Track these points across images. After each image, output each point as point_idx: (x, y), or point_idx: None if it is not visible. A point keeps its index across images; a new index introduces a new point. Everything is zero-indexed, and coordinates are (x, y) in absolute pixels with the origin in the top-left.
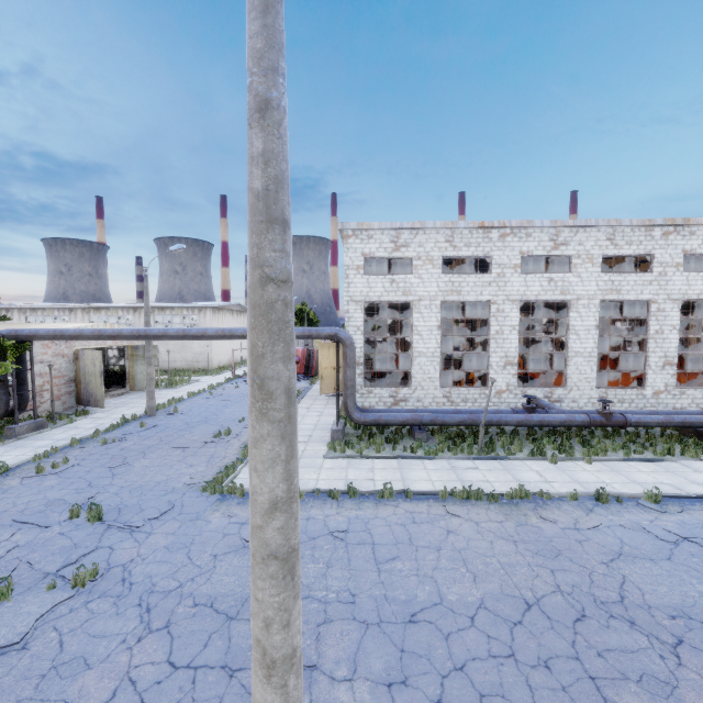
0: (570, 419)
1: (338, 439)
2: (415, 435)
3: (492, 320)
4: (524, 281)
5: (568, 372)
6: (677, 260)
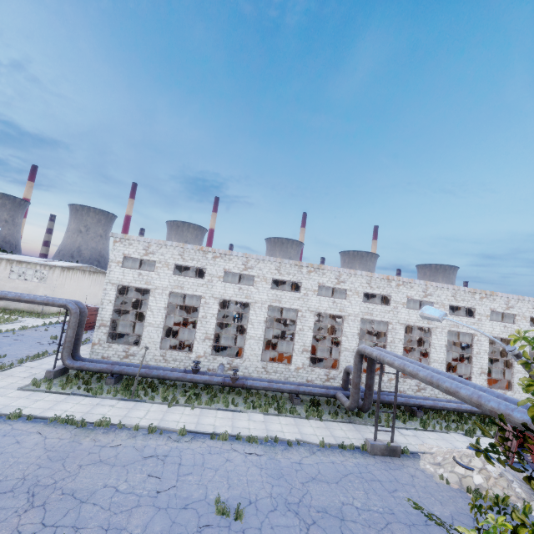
0: (210, 379)
1: (45, 378)
2: (106, 380)
3: (201, 308)
4: (224, 287)
5: (244, 349)
6: (314, 288)
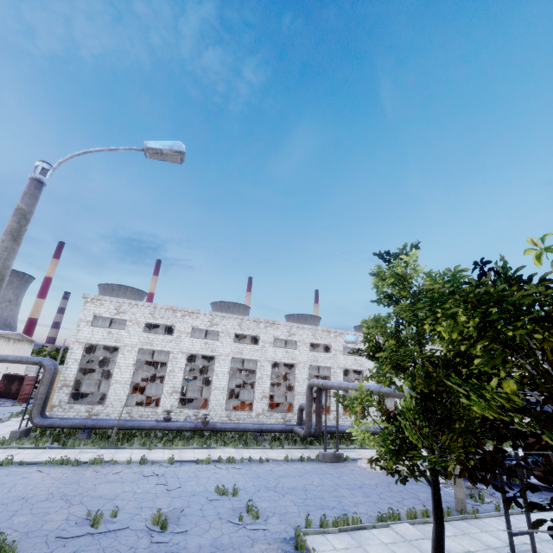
0: (183, 425)
1: (13, 437)
2: (78, 435)
3: (169, 363)
4: (192, 342)
5: (210, 399)
6: (271, 340)
